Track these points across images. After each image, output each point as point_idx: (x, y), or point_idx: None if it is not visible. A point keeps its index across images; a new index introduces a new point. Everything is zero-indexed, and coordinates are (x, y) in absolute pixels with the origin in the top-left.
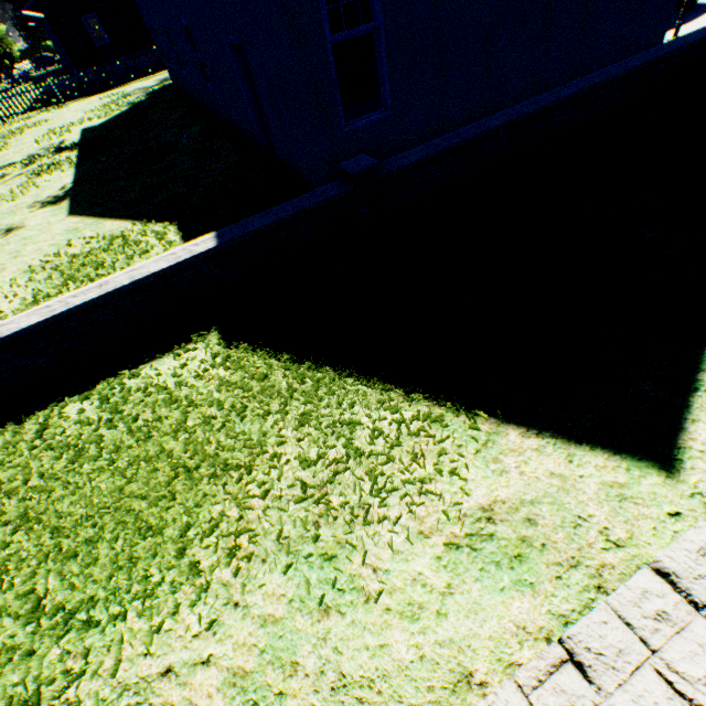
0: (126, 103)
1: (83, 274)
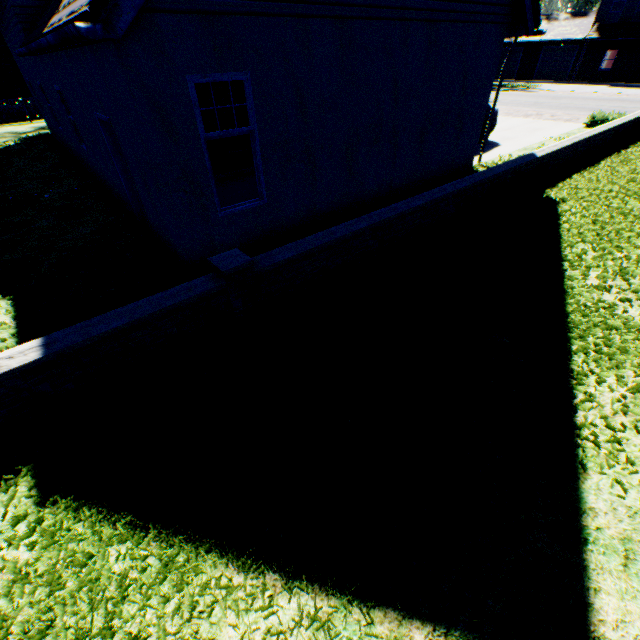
0: None
1: None
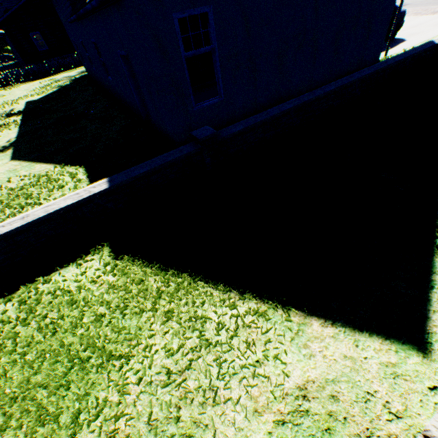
0: (56, 85)
1: (16, 202)
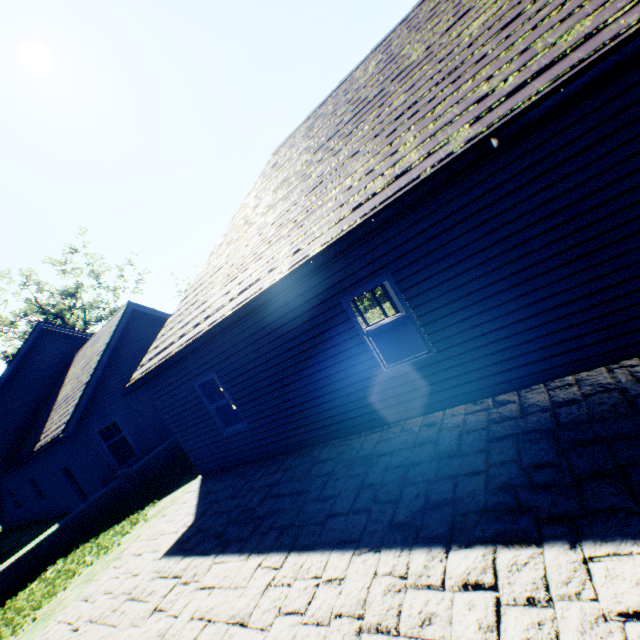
0: None
1: None
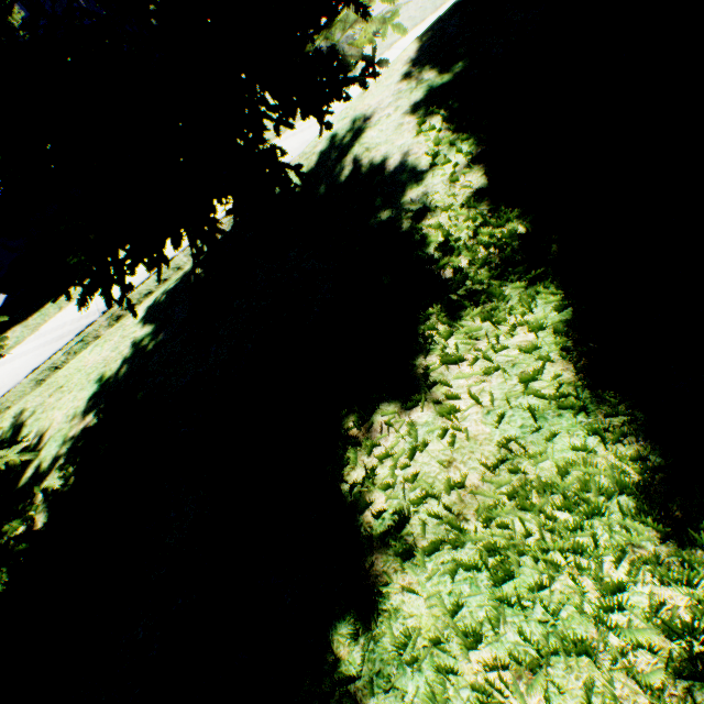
0: None
1: None
